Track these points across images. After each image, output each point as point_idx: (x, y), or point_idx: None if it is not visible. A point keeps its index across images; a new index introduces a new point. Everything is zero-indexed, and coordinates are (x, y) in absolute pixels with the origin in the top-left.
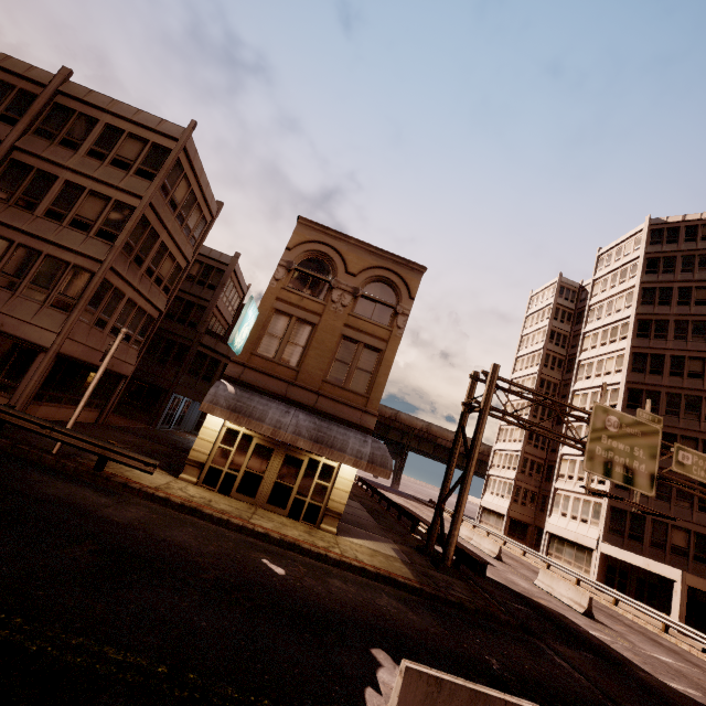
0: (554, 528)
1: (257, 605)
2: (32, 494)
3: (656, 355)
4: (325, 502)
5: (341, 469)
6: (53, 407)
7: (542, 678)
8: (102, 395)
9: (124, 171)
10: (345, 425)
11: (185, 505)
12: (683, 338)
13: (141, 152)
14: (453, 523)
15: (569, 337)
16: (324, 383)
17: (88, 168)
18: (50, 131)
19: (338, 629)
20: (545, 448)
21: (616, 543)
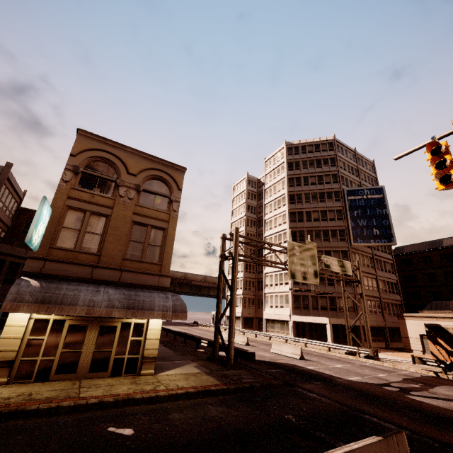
0: (268, 316)
1: None
2: None
3: (300, 212)
4: (141, 352)
5: (150, 323)
6: None
7: (315, 412)
8: None
9: None
10: (147, 289)
11: (3, 412)
12: (309, 202)
13: None
14: (230, 334)
15: (257, 207)
16: (125, 260)
17: None
18: None
19: None
20: (255, 272)
21: (298, 313)
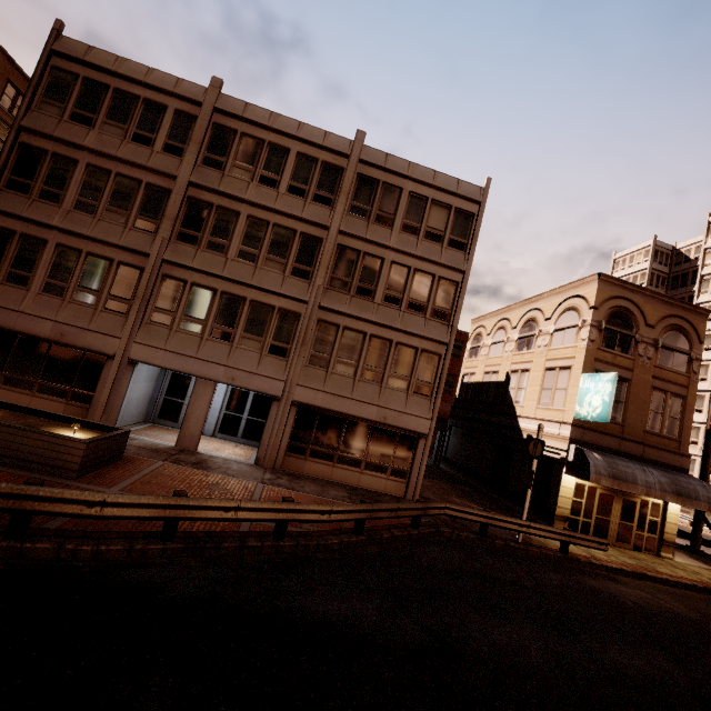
0: None
1: None
2: (649, 610)
3: None
4: (658, 534)
5: (668, 506)
6: None
7: None
8: None
9: (438, 244)
10: (668, 468)
11: (635, 572)
12: None
13: (448, 220)
14: None
15: None
16: (645, 433)
17: (409, 245)
18: (363, 208)
19: None
20: None
21: None
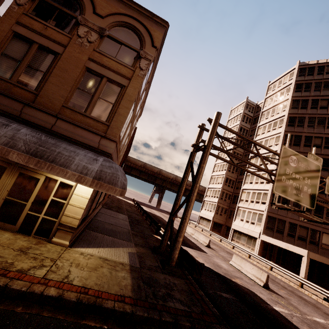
0: (236, 227)
1: None
2: None
3: (297, 136)
4: (60, 217)
5: (77, 187)
6: None
7: None
8: None
9: None
10: (83, 147)
11: None
12: (312, 126)
13: None
14: (179, 232)
15: (249, 130)
16: (65, 108)
17: None
18: None
19: None
20: (233, 187)
21: (269, 235)
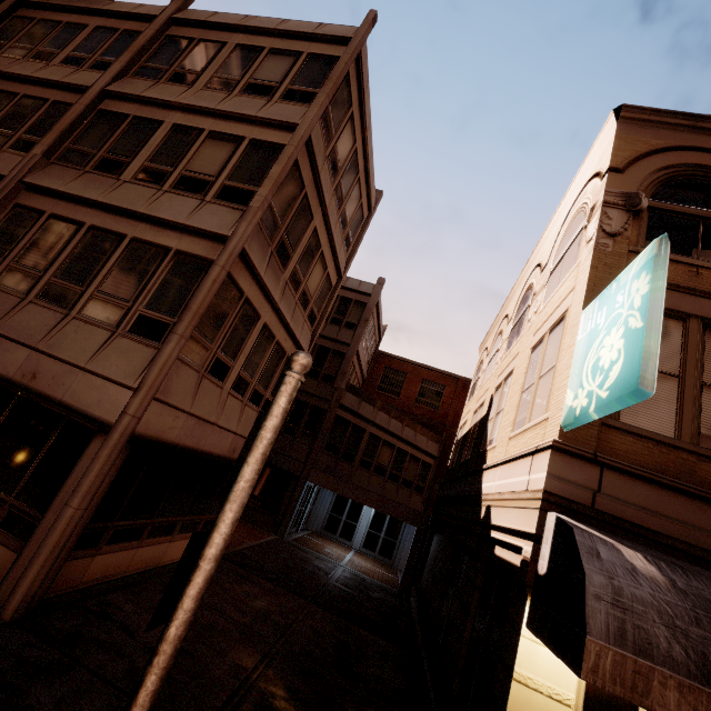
0: None
1: None
2: None
3: None
4: None
5: None
6: (124, 550)
7: None
8: (213, 503)
9: (263, 98)
10: None
11: None
12: None
13: (291, 69)
14: None
15: None
16: None
17: (208, 100)
18: (156, 68)
19: None
20: None
21: None
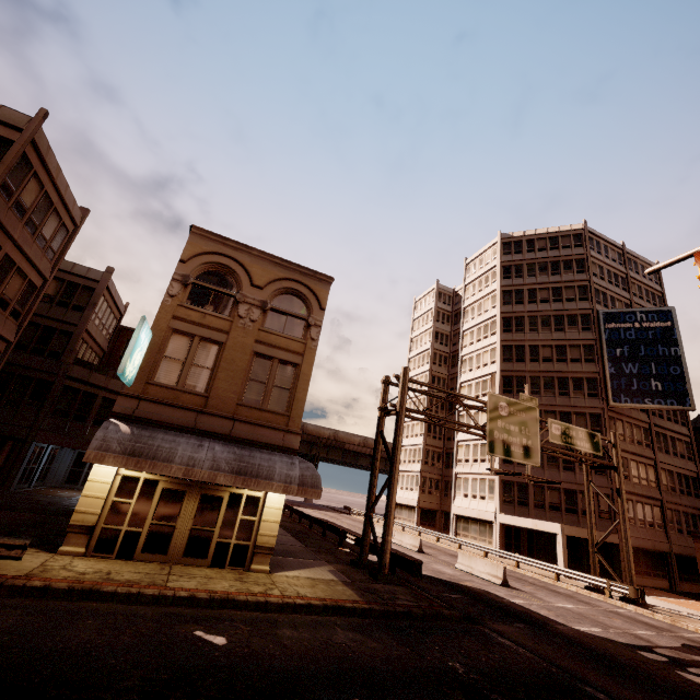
0: (459, 510)
1: (205, 699)
2: None
3: (519, 346)
4: (254, 539)
5: (268, 498)
6: None
7: (499, 667)
8: None
9: None
10: (268, 449)
11: (76, 589)
12: (536, 330)
13: None
14: (386, 529)
15: (450, 336)
16: (239, 406)
17: None
18: None
19: (306, 693)
20: (442, 438)
21: (509, 512)
